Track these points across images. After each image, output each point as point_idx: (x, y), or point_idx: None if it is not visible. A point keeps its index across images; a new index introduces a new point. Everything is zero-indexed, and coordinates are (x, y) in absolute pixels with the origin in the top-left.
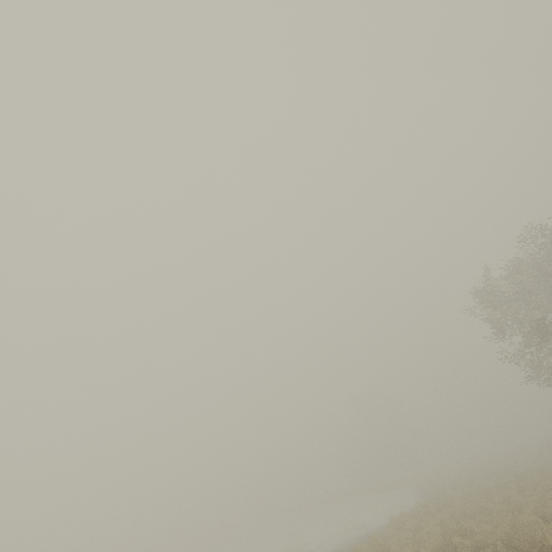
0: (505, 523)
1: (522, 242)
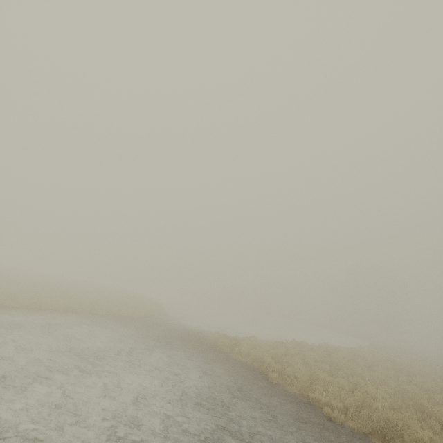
0: (308, 371)
1: None
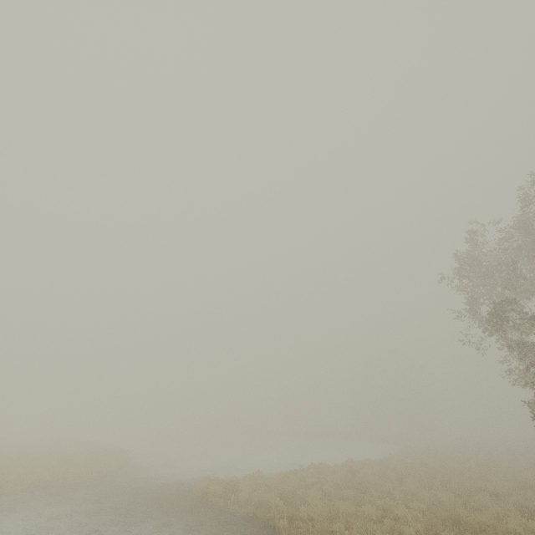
0: (325, 505)
1: (530, 195)
